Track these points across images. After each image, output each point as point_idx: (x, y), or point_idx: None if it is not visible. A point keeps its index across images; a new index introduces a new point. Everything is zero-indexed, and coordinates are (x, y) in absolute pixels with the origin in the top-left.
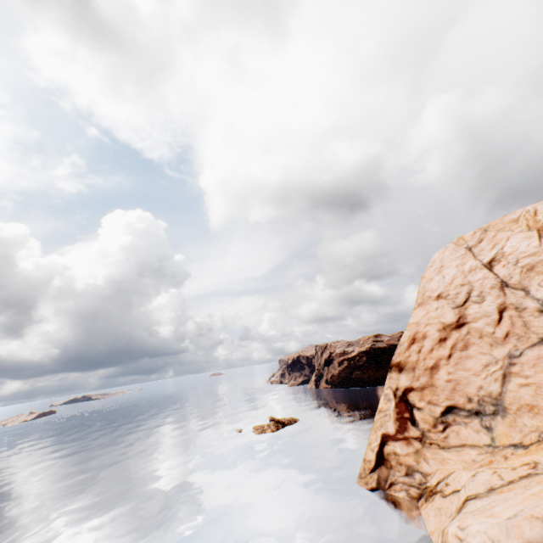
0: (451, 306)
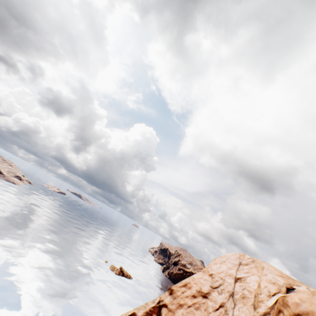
0: (210, 284)
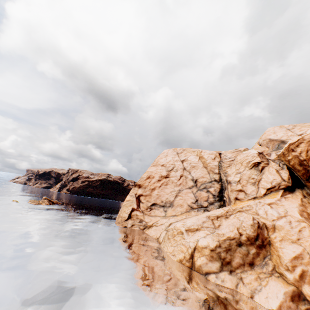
0: (166, 170)
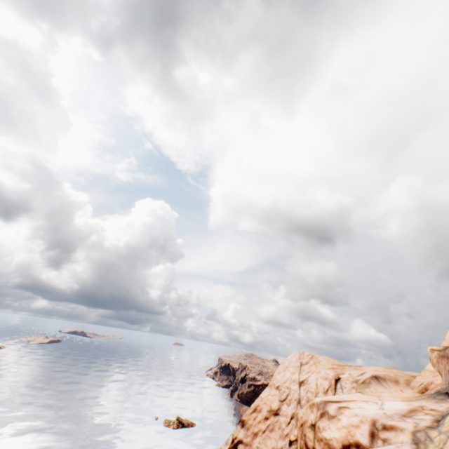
0: (279, 398)
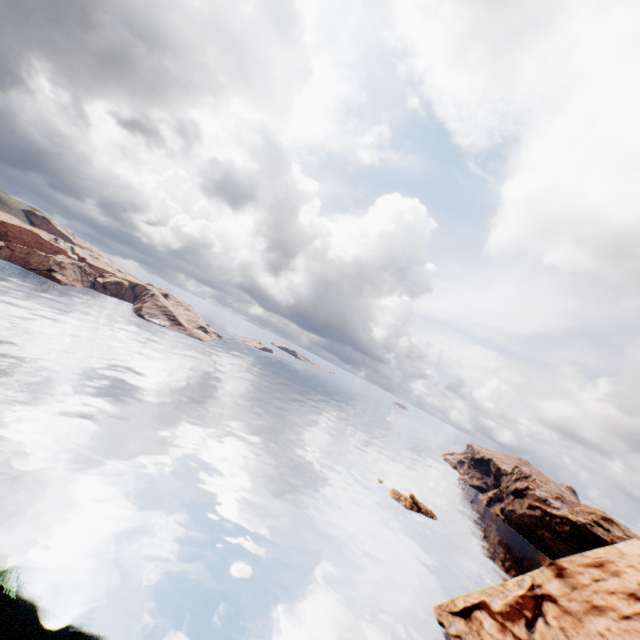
0: None
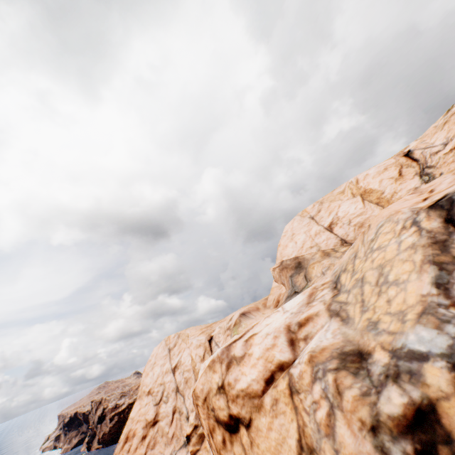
0: (154, 403)
